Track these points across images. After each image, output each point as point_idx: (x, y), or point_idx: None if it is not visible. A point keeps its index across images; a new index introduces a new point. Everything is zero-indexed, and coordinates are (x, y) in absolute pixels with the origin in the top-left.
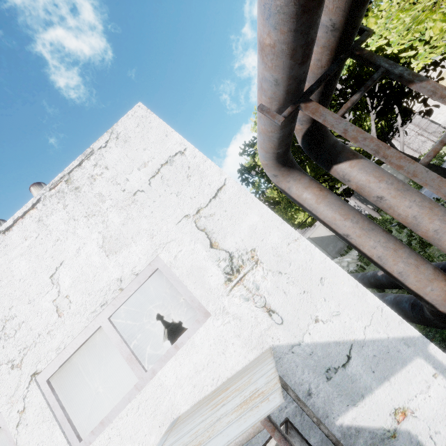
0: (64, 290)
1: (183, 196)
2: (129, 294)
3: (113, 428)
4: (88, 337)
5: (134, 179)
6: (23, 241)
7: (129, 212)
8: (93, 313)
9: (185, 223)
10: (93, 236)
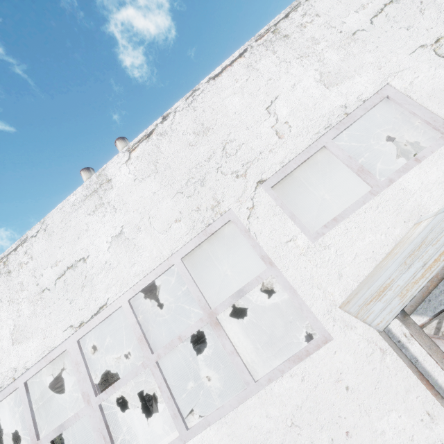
0: (282, 118)
1: (416, 29)
2: (354, 119)
3: (350, 222)
4: (311, 155)
5: (352, 21)
6: (234, 83)
7: (349, 49)
8: (316, 135)
9: (420, 52)
10: (309, 73)
